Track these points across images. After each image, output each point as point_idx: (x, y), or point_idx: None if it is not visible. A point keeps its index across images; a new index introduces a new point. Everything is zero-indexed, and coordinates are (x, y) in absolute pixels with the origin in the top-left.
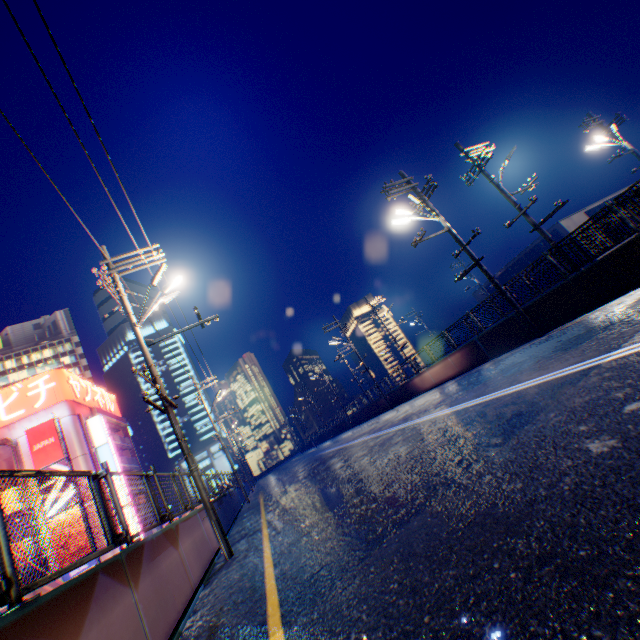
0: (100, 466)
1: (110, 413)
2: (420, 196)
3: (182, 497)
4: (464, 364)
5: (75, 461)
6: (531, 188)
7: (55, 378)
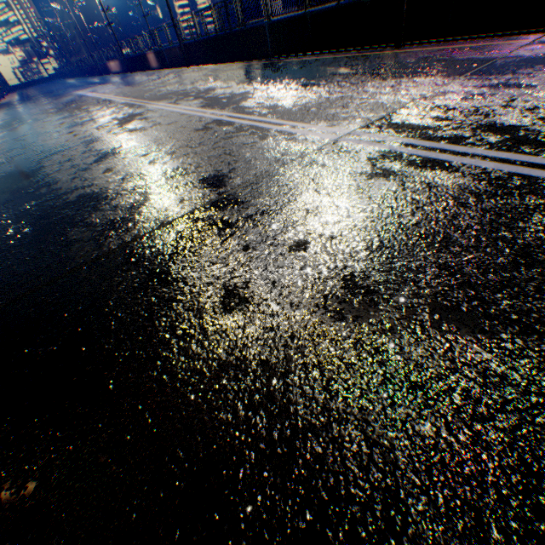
0: None
1: None
2: None
3: None
4: (122, 70)
5: None
6: None
7: None
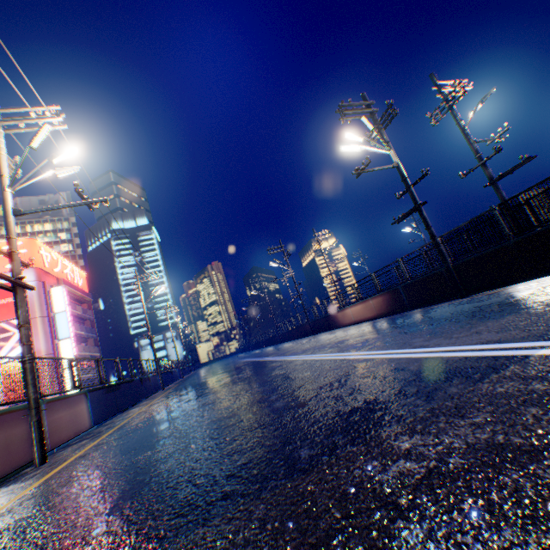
0: (56, 329)
1: (76, 287)
2: (377, 124)
3: None
4: (383, 309)
5: (34, 321)
6: (499, 140)
7: (27, 246)
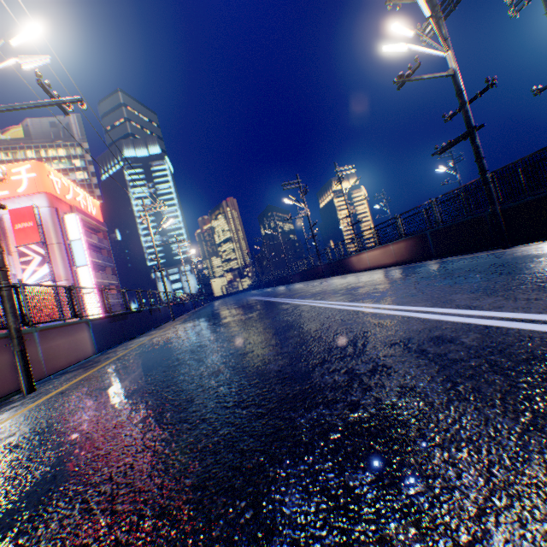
0: (73, 257)
1: (90, 216)
2: (435, 11)
3: (23, 311)
4: (404, 256)
5: (51, 247)
6: None
7: (36, 170)
